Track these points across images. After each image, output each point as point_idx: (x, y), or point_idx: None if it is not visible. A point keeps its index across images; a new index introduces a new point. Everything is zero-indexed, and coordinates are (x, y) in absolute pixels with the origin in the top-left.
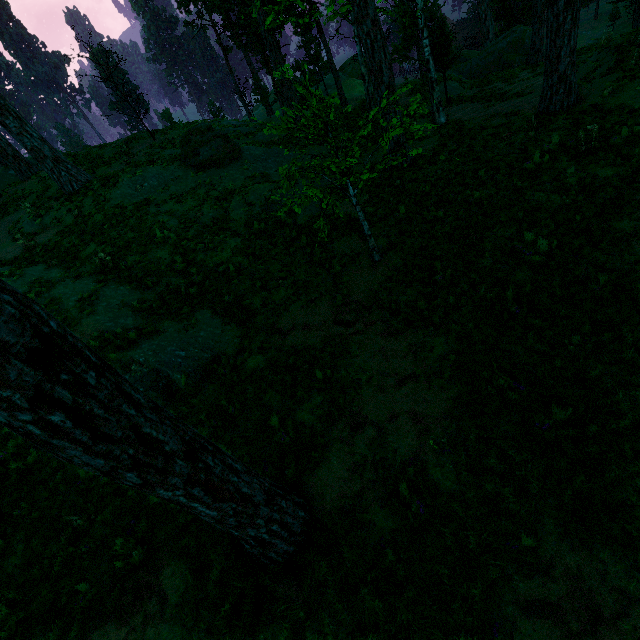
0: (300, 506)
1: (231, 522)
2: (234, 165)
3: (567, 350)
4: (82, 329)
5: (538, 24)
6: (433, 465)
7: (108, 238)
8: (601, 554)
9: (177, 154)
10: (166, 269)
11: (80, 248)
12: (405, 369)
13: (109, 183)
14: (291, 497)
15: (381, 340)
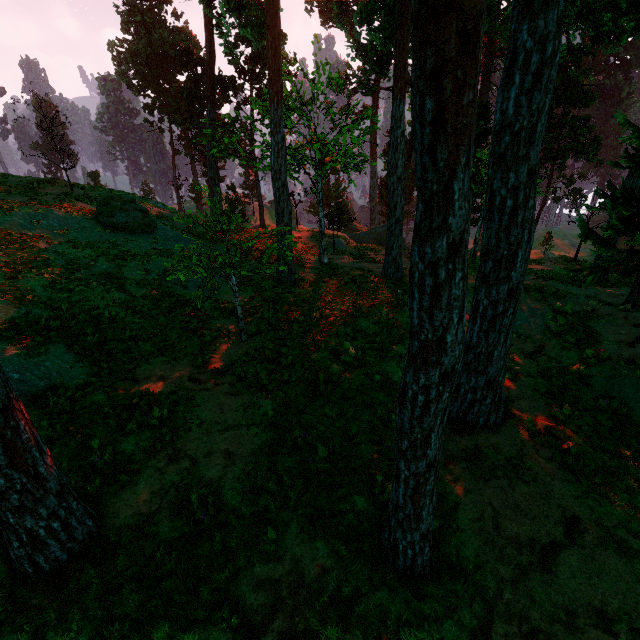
0: (91, 516)
1: (13, 500)
2: (145, 236)
3: (345, 417)
4: None
5: None
6: (227, 489)
7: None
8: (318, 543)
9: (91, 209)
10: (32, 299)
11: None
12: (234, 420)
13: (1, 208)
14: (85, 504)
15: (223, 397)
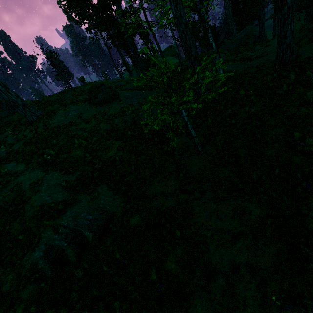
0: None
1: None
2: (115, 101)
3: None
4: (32, 202)
5: (261, 23)
6: None
7: (50, 145)
8: None
9: (86, 98)
10: (81, 161)
11: (34, 151)
12: (235, 227)
13: (51, 115)
14: None
15: (213, 204)
